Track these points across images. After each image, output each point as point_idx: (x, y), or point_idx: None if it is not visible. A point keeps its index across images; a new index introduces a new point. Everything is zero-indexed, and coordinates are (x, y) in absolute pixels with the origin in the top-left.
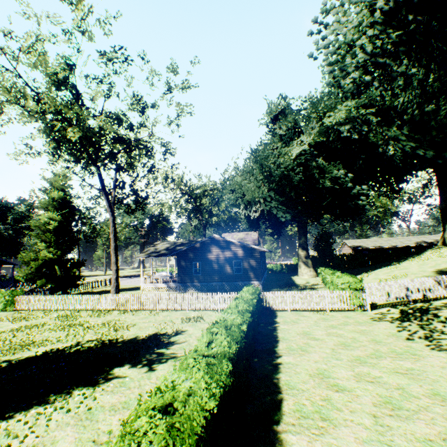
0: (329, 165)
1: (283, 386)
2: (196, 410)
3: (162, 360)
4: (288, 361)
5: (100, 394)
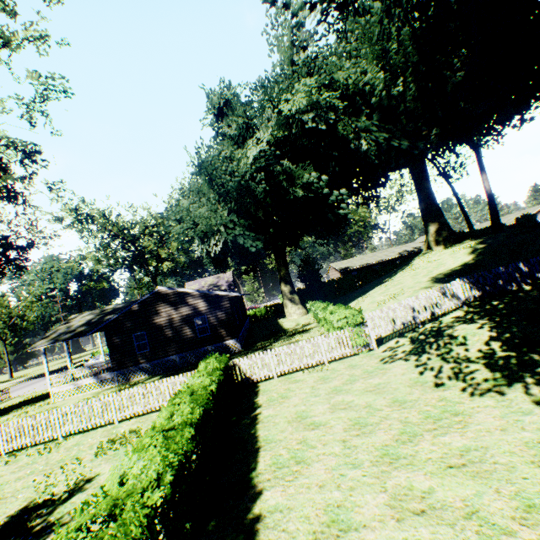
0: (298, 169)
1: None
2: None
3: None
4: (273, 504)
5: None
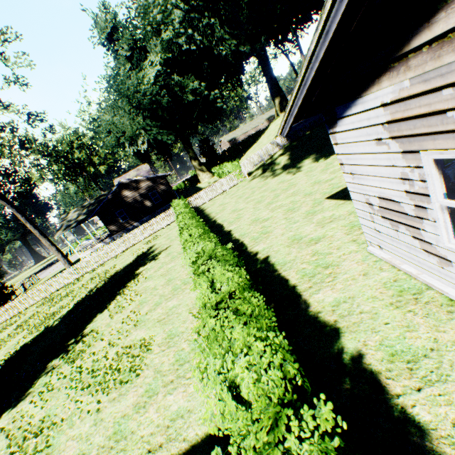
0: (185, 80)
1: (221, 223)
2: (198, 223)
3: (158, 255)
4: (218, 217)
5: (144, 276)
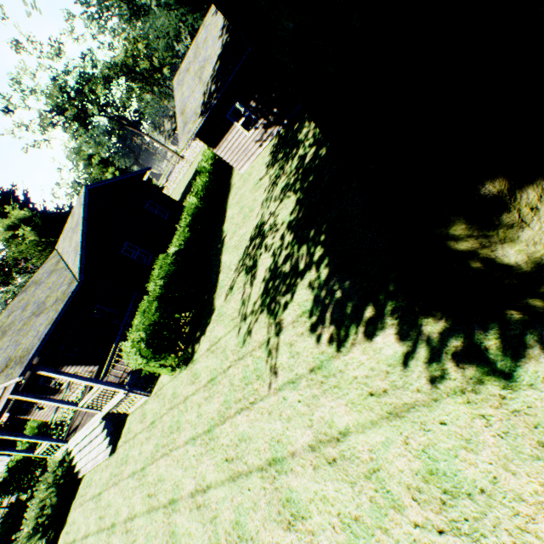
0: None
1: None
2: None
3: None
4: None
5: None
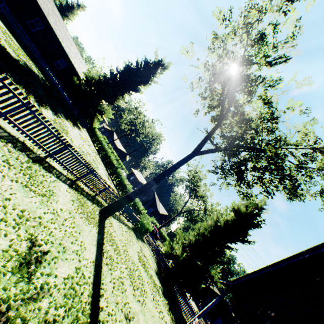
0: None
1: None
2: None
3: None
4: None
5: None
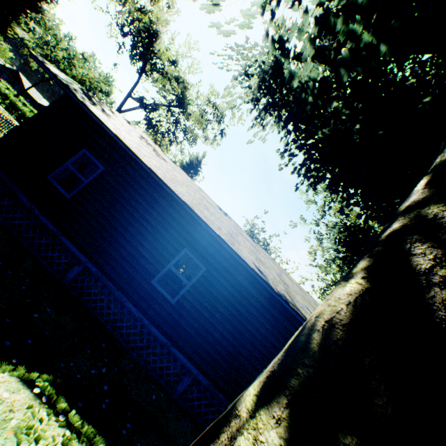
0: None
1: None
2: None
3: None
4: None
5: None
